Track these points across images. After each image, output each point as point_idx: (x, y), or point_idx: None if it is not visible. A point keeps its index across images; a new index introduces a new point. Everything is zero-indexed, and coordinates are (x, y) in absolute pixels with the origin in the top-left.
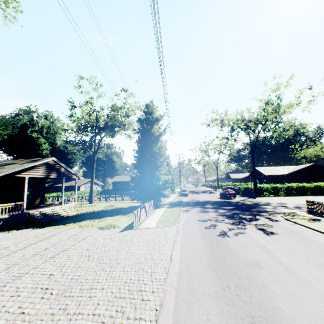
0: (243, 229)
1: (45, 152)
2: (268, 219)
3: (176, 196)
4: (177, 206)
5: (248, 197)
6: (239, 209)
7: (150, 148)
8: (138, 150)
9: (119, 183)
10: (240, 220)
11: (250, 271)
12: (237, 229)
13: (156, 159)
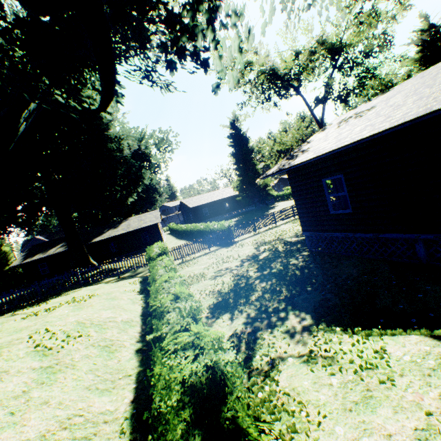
0: None
1: (126, 145)
2: None
3: None
4: None
5: None
6: None
7: None
8: None
9: (205, 206)
10: None
11: None
12: None
13: None
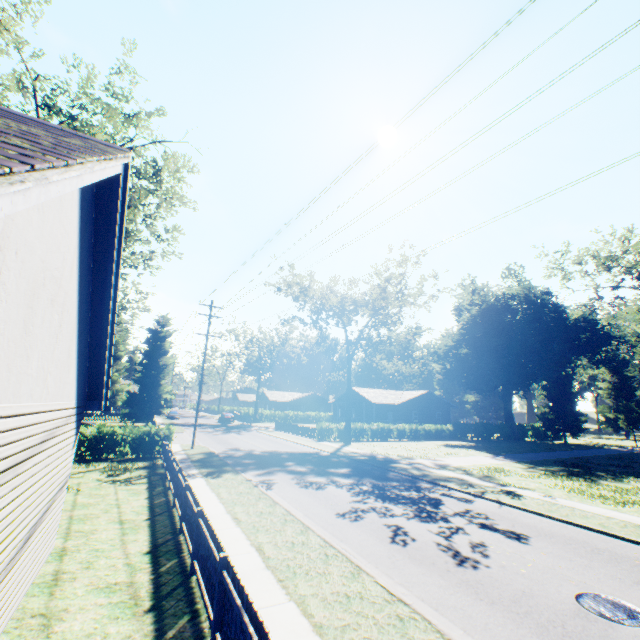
0: (229, 433)
1: None
2: (247, 431)
3: (163, 419)
4: (176, 425)
5: (247, 422)
6: (232, 428)
7: (157, 363)
8: (144, 364)
9: None
10: (229, 431)
11: (225, 438)
12: (225, 433)
13: (162, 375)
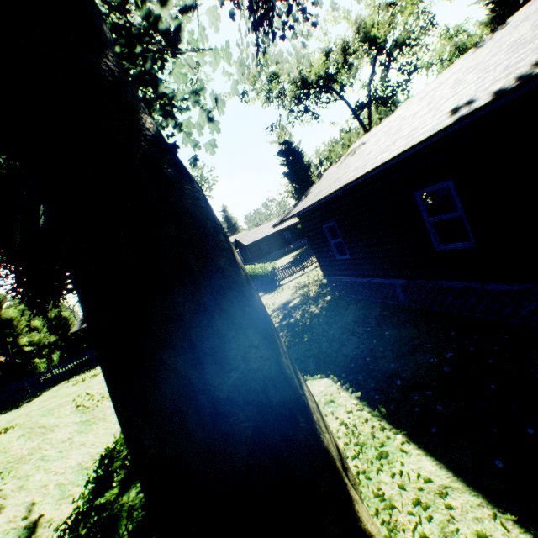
0: None
1: None
2: None
3: None
4: None
5: None
6: None
7: None
8: None
9: (262, 241)
10: None
11: None
12: None
13: None
